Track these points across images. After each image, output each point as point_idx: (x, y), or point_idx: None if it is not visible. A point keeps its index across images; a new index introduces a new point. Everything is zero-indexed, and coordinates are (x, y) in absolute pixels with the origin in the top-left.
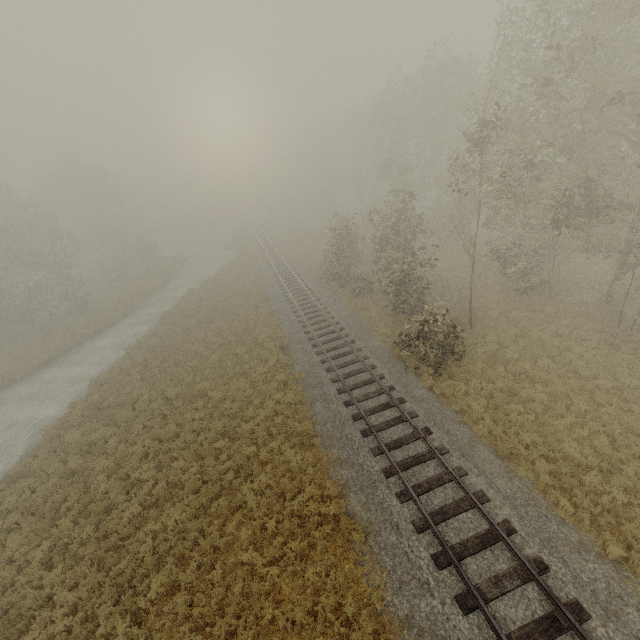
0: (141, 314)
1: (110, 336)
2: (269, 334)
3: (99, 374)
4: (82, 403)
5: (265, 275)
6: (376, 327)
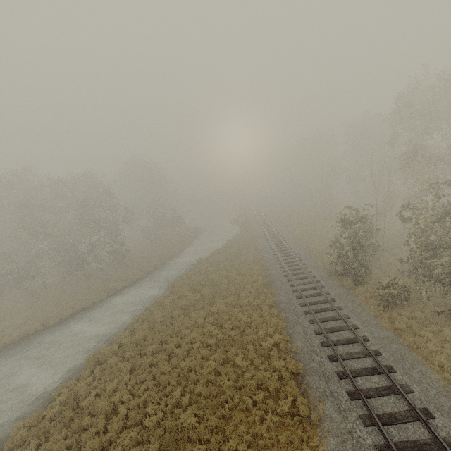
0: (158, 275)
1: (130, 294)
2: (275, 340)
3: (103, 342)
4: (65, 393)
5: (266, 254)
6: (449, 378)
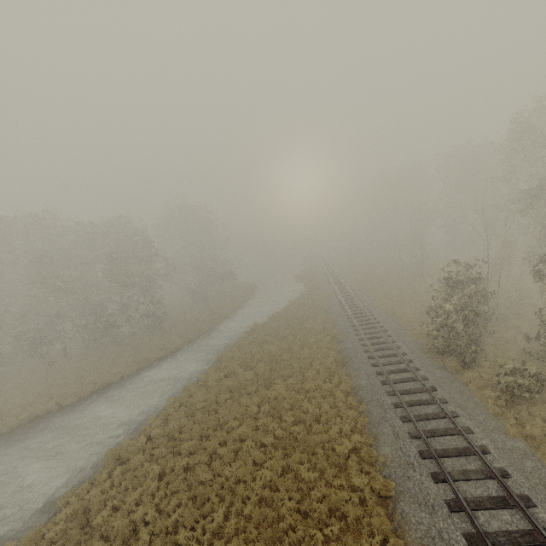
0: (202, 345)
1: (166, 368)
2: (354, 443)
3: (129, 431)
4: (73, 503)
5: (338, 321)
6: None
